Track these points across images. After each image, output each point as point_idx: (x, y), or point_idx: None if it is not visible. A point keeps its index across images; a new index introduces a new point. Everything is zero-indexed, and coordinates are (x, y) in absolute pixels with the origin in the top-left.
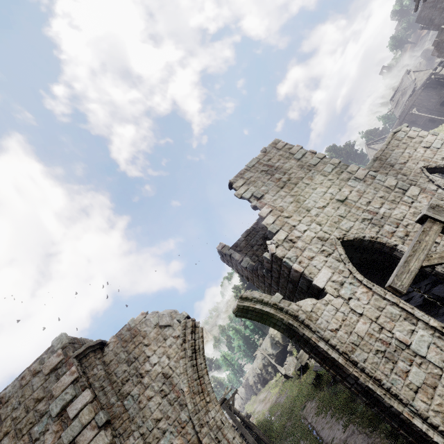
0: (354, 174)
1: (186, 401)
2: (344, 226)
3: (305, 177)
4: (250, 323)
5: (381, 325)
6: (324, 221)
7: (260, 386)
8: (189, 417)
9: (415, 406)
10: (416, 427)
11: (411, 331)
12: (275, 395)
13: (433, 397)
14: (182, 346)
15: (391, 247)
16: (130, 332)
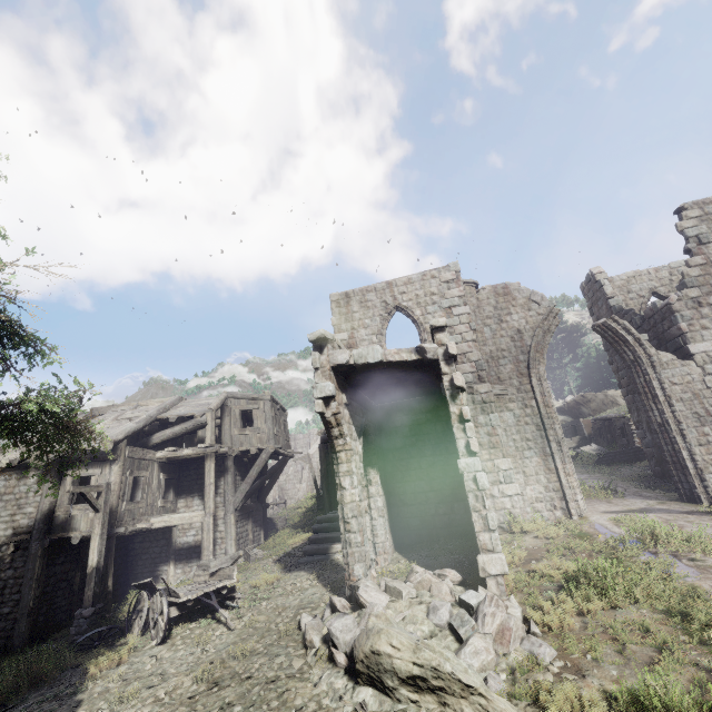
0: None
1: (530, 351)
2: None
3: None
4: None
5: None
6: None
7: None
8: (524, 361)
9: (692, 446)
10: (680, 454)
11: None
12: None
13: (710, 454)
14: (543, 321)
15: None
16: (504, 290)
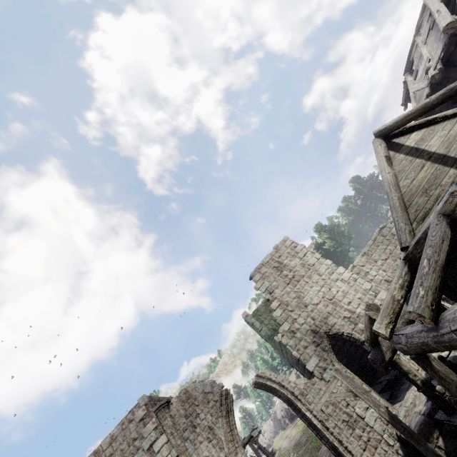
0: (341, 276)
1: (224, 446)
2: (330, 322)
3: (305, 275)
4: (277, 355)
5: (347, 402)
6: (316, 317)
7: (288, 421)
8: (225, 456)
9: None
10: None
11: (366, 408)
12: (299, 434)
13: (374, 454)
14: (220, 408)
15: (361, 342)
16: (186, 395)
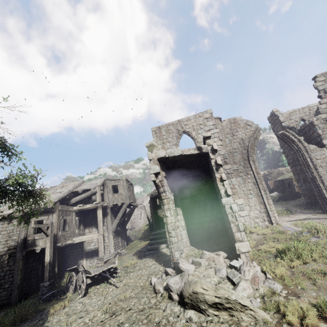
0: None
1: (248, 148)
2: None
3: None
4: None
5: None
6: None
7: None
8: (245, 153)
9: None
10: (322, 191)
11: None
12: None
13: None
14: (253, 134)
15: None
16: (234, 121)
